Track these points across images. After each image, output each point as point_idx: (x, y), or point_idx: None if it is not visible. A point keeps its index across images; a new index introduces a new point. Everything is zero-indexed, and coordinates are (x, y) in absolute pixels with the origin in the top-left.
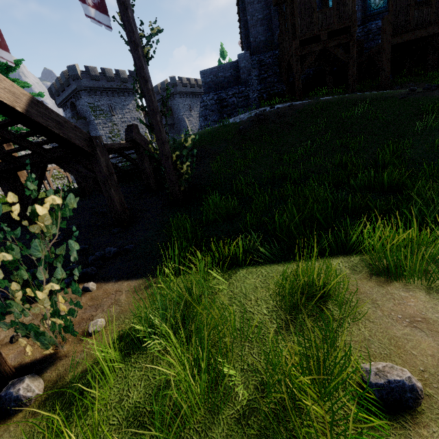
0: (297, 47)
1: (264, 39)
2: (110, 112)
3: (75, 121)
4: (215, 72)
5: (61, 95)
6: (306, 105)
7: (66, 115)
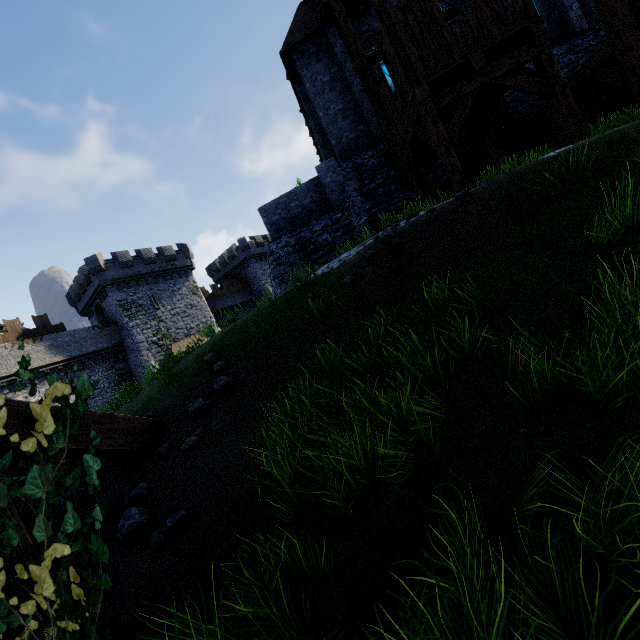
0: (426, 96)
1: (354, 136)
2: (153, 306)
3: (98, 330)
4: (283, 203)
5: (83, 299)
6: (510, 182)
7: (93, 324)
